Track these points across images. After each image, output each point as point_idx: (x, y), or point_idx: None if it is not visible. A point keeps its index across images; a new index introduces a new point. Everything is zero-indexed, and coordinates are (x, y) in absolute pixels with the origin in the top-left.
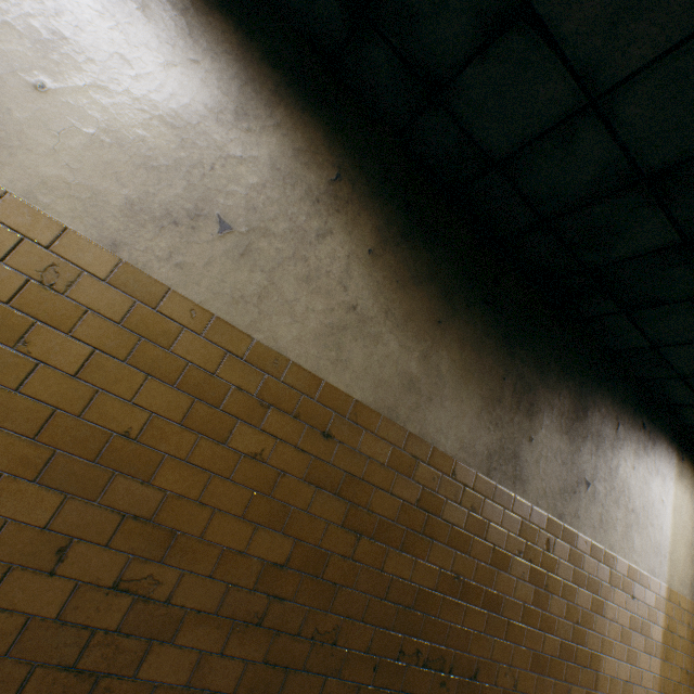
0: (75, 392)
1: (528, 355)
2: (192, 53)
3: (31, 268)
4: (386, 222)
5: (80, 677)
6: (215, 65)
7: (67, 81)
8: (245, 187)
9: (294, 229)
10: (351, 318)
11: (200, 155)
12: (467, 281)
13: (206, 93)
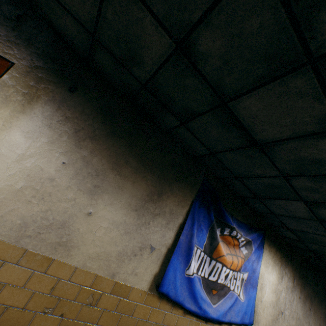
0: None
1: (324, 304)
2: (275, 267)
3: None
4: (301, 285)
5: None
6: (277, 267)
7: (263, 295)
8: (283, 298)
9: (289, 303)
10: (298, 321)
11: (278, 296)
12: (313, 290)
13: (277, 277)
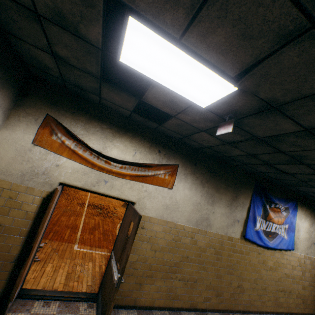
0: (308, 274)
1: None
2: (306, 219)
3: (302, 261)
4: None
5: (314, 305)
6: (308, 218)
7: (299, 235)
8: (314, 235)
9: None
10: None
11: (310, 234)
12: None
13: (308, 224)
